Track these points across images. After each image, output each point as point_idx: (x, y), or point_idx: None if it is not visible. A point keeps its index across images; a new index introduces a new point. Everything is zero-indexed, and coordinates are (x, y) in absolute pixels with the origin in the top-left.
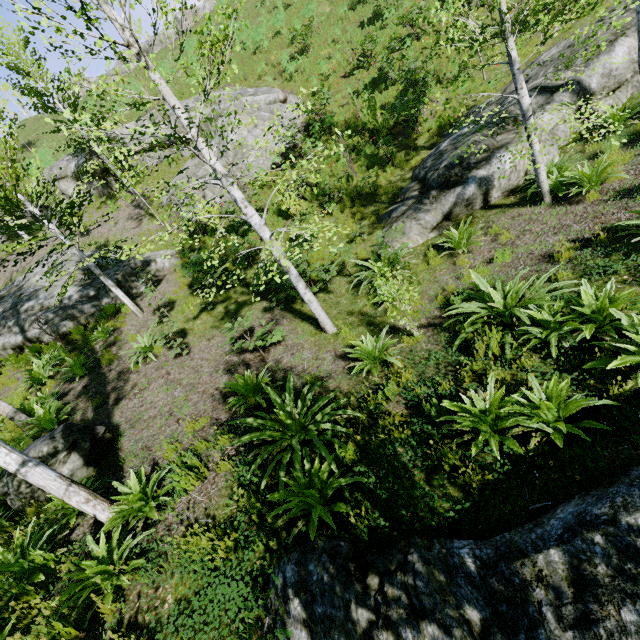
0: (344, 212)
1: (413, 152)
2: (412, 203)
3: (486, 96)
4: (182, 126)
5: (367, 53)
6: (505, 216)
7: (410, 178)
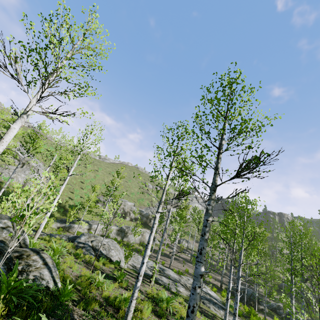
0: (43, 212)
1: (65, 215)
2: (58, 221)
3: (84, 219)
4: (26, 160)
5: (75, 192)
6: (68, 233)
7: (60, 219)
